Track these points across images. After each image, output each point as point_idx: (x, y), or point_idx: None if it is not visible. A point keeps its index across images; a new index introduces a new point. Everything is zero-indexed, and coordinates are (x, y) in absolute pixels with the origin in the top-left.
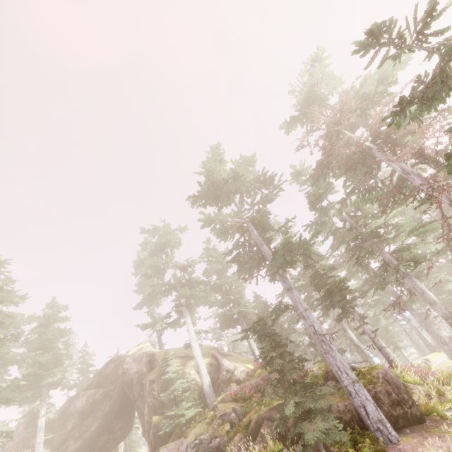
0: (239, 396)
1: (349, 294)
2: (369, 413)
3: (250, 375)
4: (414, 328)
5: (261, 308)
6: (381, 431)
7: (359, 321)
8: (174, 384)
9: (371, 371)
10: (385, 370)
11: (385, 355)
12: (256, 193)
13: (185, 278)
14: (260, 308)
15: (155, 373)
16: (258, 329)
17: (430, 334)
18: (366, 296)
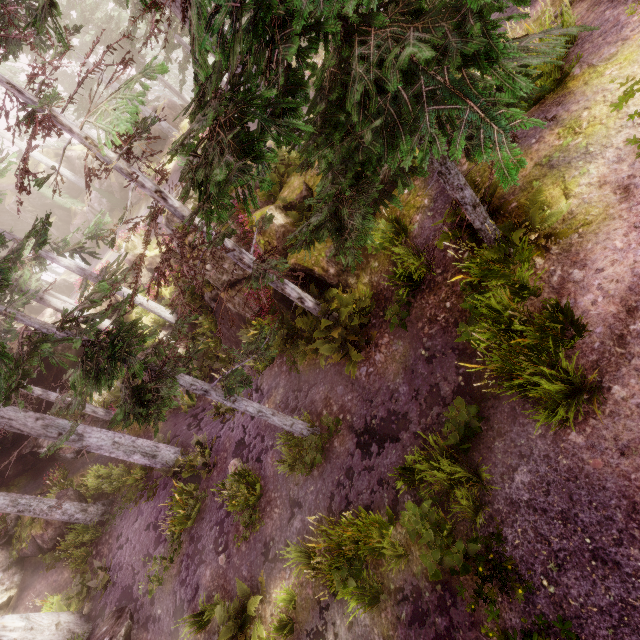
0: None
1: None
2: (164, 127)
3: None
4: None
5: (66, 82)
6: (170, 132)
7: None
8: (43, 189)
9: (162, 105)
10: (169, 101)
11: (174, 91)
12: None
13: None
14: (65, 84)
15: (13, 196)
16: (85, 106)
17: None
18: None
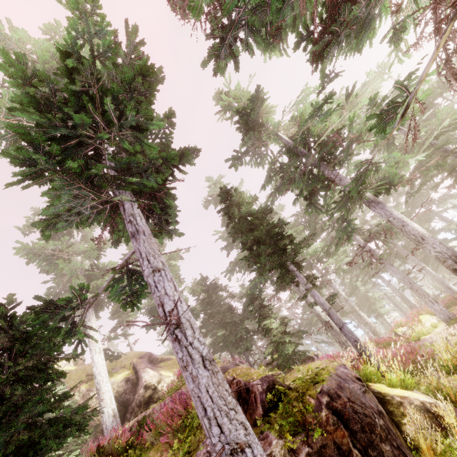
0: (106, 450)
1: (320, 262)
2: None
3: (169, 391)
4: (396, 290)
5: (208, 292)
6: None
7: (305, 285)
8: None
9: (306, 388)
10: (338, 380)
11: (349, 337)
12: (139, 109)
13: (97, 267)
14: (205, 293)
15: None
16: None
17: (415, 293)
18: (337, 260)
